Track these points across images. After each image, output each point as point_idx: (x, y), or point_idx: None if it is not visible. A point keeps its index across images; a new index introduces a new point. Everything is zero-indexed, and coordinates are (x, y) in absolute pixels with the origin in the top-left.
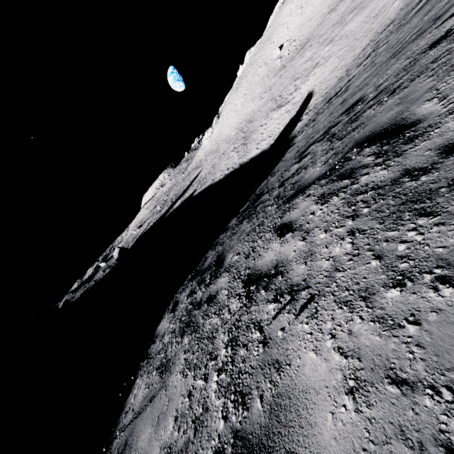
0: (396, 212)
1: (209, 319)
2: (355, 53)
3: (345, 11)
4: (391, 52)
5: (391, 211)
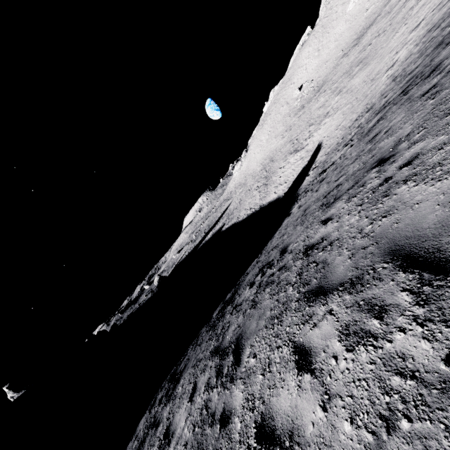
0: (194, 448)
1: (147, 449)
2: (352, 118)
3: (353, 62)
4: (333, 183)
5: (195, 444)
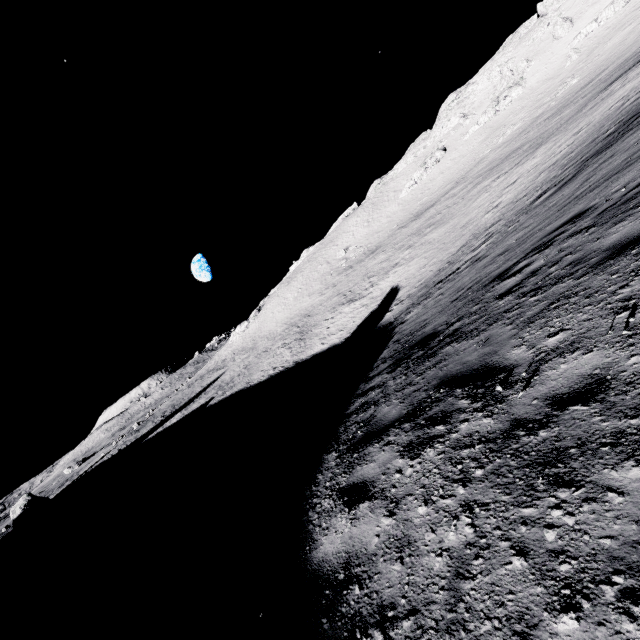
0: None
1: None
2: (450, 251)
3: (421, 226)
4: (556, 208)
5: None
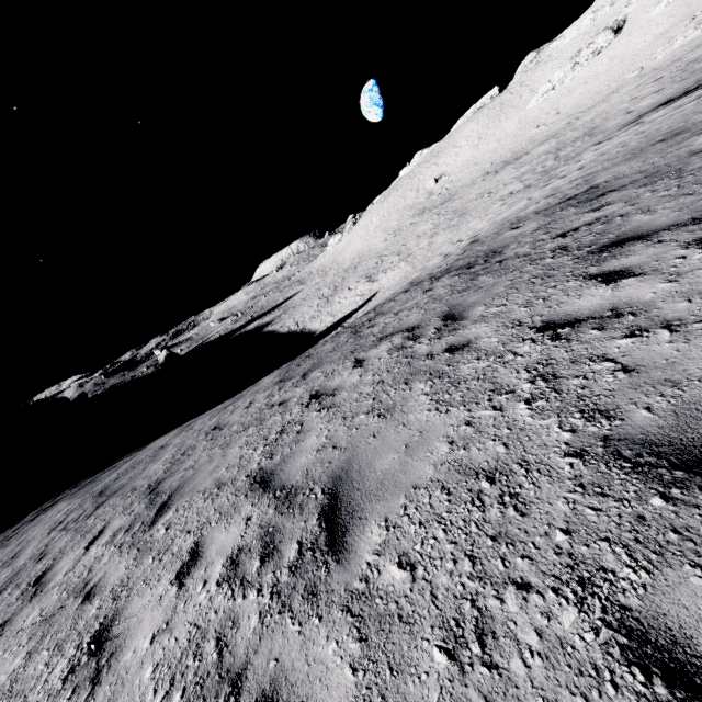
0: None
1: None
2: (385, 297)
3: (466, 204)
4: None
5: None
